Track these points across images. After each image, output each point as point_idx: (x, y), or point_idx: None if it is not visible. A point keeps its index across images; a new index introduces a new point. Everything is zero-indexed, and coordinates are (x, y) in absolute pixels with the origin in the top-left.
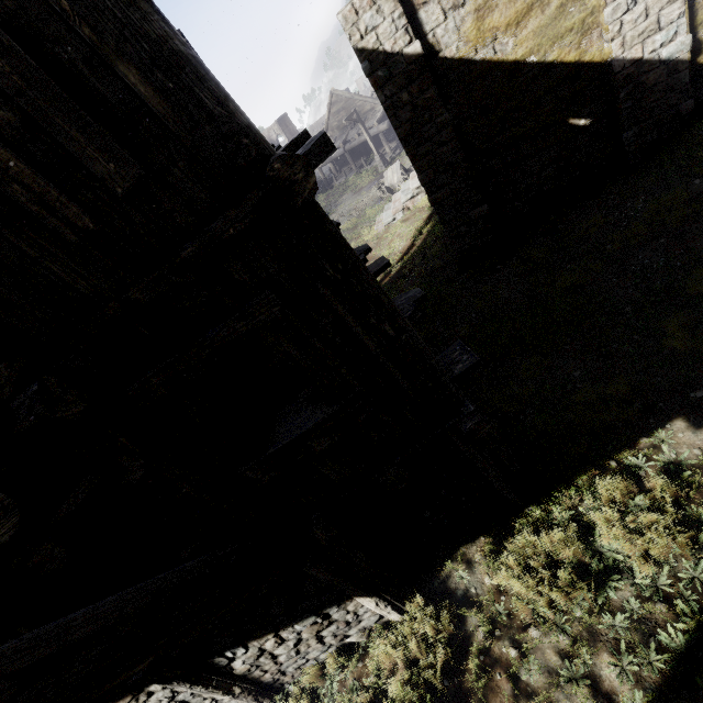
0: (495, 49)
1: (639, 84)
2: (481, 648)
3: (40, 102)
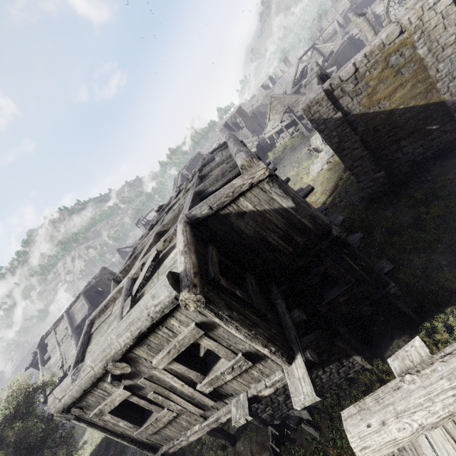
0: (380, 107)
1: None
2: None
3: (289, 231)
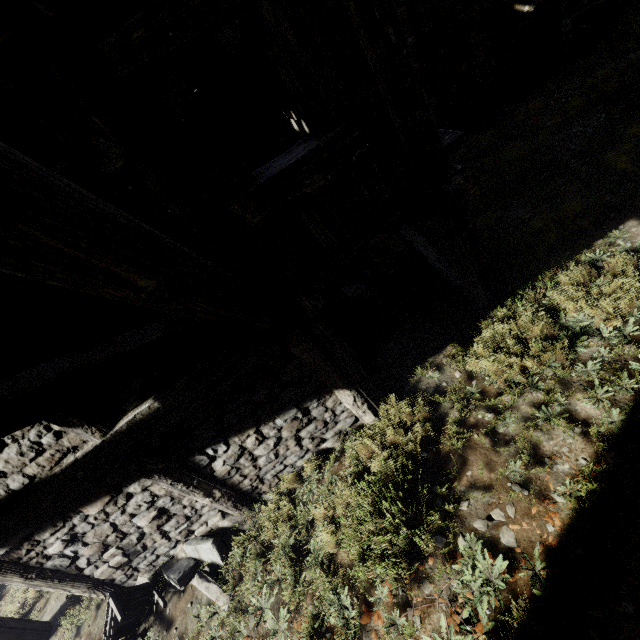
0: None
1: None
2: (457, 421)
3: None
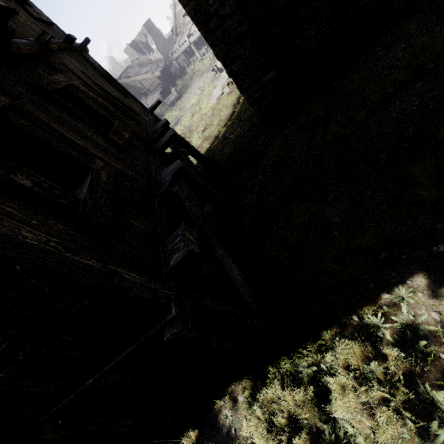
0: None
1: None
2: None
3: None
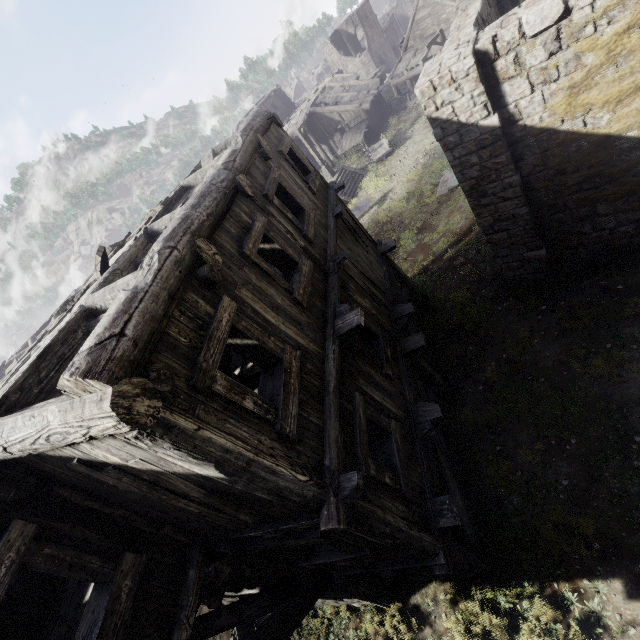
0: (586, 122)
1: None
2: None
3: (219, 505)
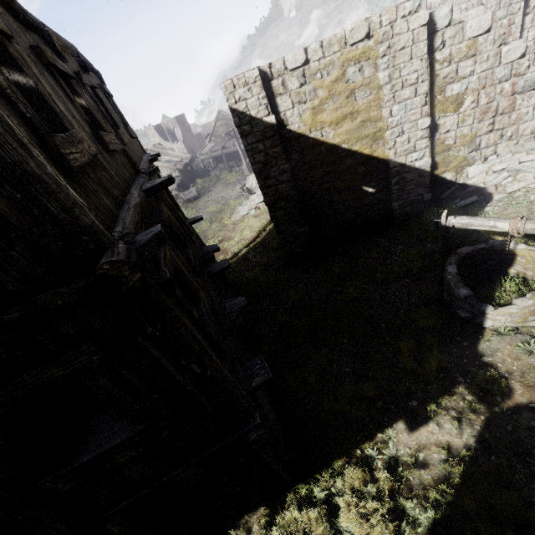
0: (322, 134)
1: (403, 177)
2: None
3: None
